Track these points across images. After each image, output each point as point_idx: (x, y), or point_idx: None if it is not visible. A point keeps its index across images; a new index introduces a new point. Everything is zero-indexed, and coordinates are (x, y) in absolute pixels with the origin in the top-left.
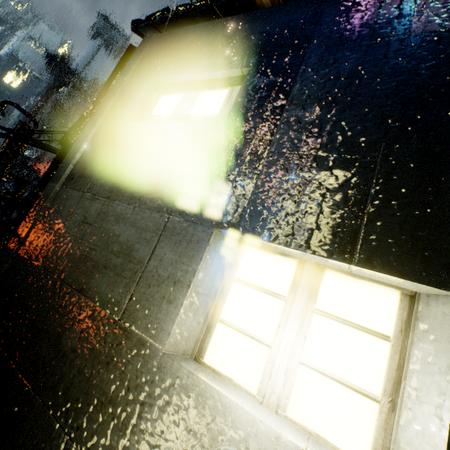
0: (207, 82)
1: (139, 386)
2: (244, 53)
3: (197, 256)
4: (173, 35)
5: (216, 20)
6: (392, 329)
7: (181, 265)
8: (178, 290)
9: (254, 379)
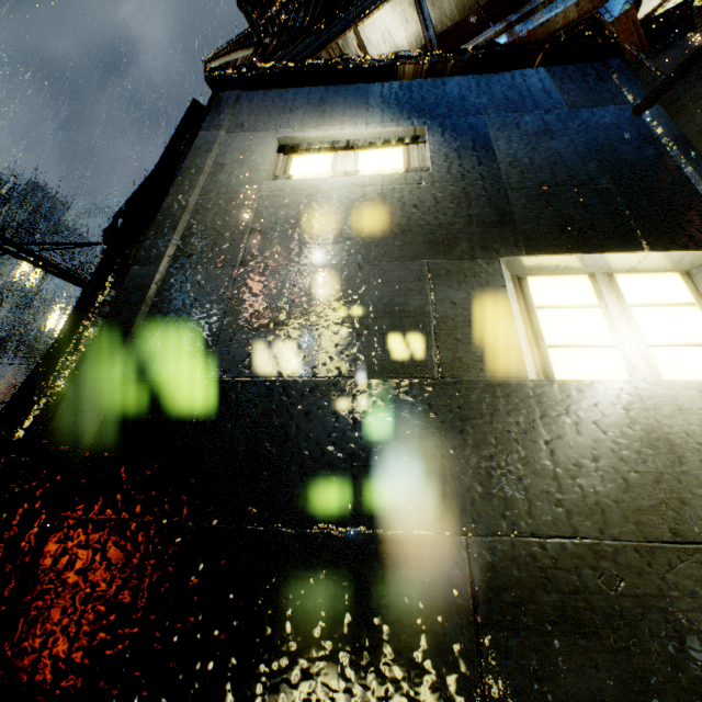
0: (368, 141)
1: (526, 424)
2: (408, 115)
3: (498, 286)
4: (275, 94)
5: (341, 85)
6: (691, 297)
7: (483, 299)
8: (501, 321)
9: (621, 377)
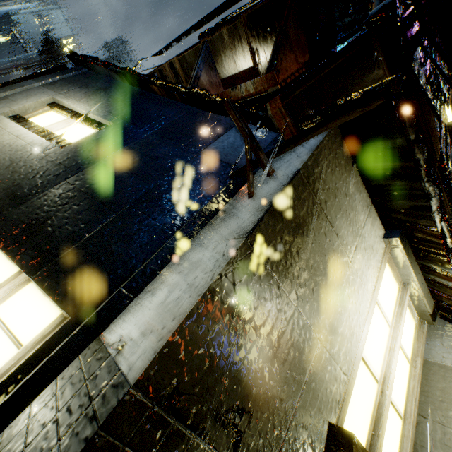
0: (87, 119)
1: None
2: (121, 113)
3: None
4: (97, 77)
5: (129, 85)
6: (30, 340)
7: None
8: None
9: None
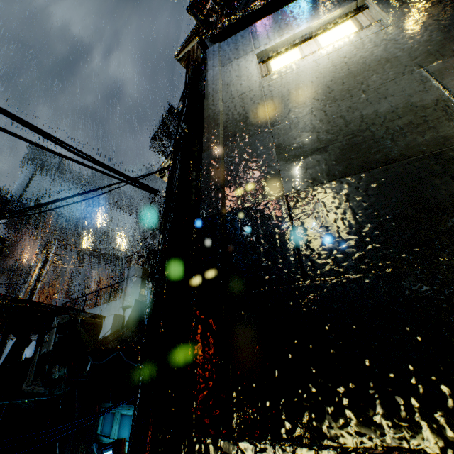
0: (321, 28)
1: None
2: None
3: None
4: (241, 34)
5: (284, 8)
6: None
7: None
8: None
9: None
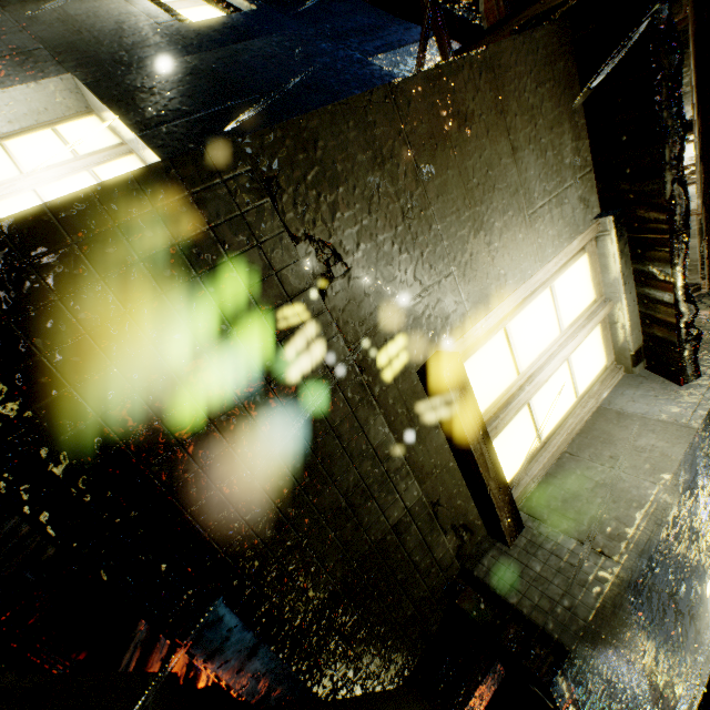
0: (220, 0)
1: None
2: None
3: (28, 80)
4: None
5: None
6: None
7: (5, 78)
8: None
9: None
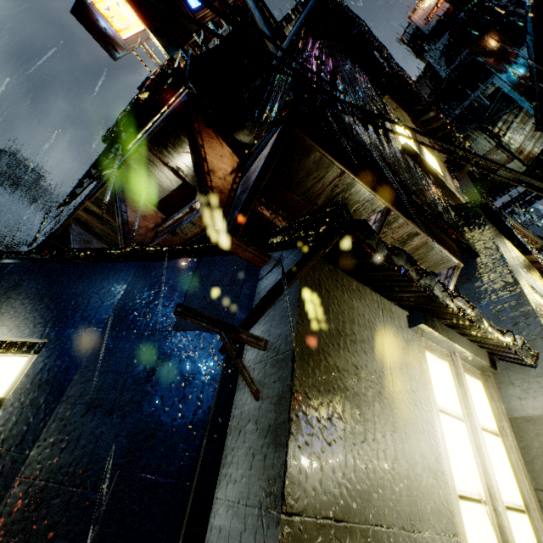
0: (8, 345)
1: None
2: (51, 317)
3: None
4: None
5: (45, 264)
6: None
7: None
8: None
9: None
